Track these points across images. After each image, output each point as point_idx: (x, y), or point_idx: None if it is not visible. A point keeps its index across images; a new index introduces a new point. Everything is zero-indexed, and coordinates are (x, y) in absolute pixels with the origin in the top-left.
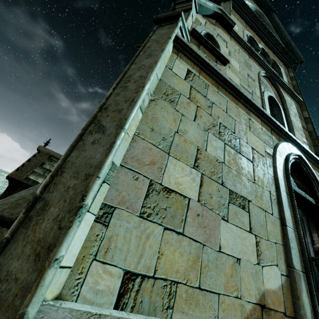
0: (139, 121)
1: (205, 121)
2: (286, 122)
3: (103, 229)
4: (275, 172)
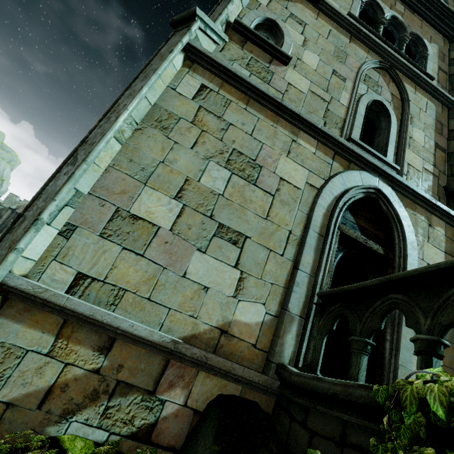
0: (117, 152)
1: (209, 148)
2: (397, 140)
3: (64, 241)
4: (313, 209)
